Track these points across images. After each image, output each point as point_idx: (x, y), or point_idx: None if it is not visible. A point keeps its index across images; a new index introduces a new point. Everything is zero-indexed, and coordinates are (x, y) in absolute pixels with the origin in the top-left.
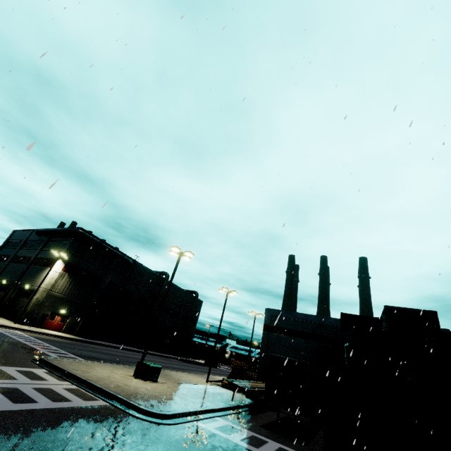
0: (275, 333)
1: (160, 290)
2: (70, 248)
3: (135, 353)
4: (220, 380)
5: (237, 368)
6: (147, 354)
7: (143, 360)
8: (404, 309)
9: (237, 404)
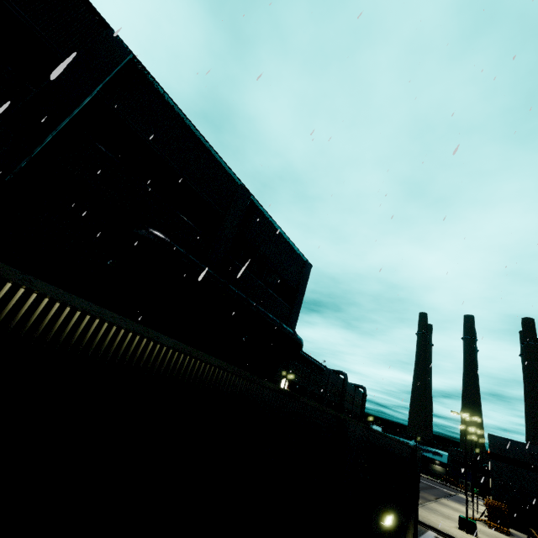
0: (505, 464)
1: (341, 392)
2: (290, 366)
3: None
4: (486, 521)
5: (494, 508)
6: None
7: (467, 518)
8: None
9: None
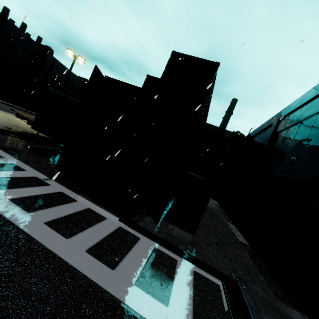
0: None
1: (43, 64)
2: None
3: (12, 107)
4: None
5: None
6: (30, 113)
7: None
8: (190, 57)
9: (34, 135)
